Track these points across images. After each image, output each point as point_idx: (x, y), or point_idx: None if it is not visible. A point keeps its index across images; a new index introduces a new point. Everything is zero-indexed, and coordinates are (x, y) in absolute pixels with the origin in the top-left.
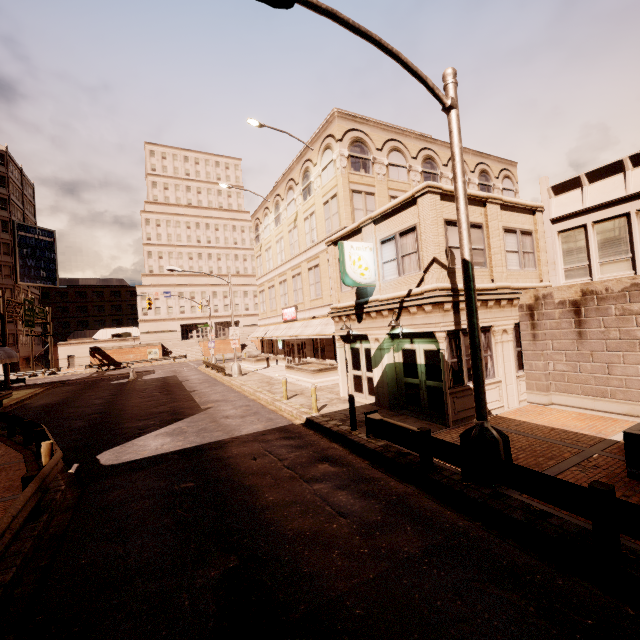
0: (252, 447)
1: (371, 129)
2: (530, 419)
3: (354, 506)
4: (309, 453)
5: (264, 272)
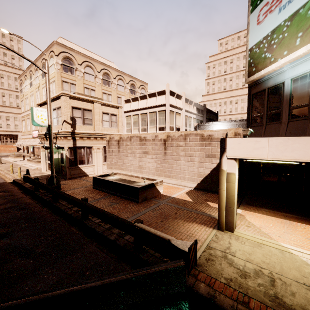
0: None
1: (76, 54)
2: None
3: None
4: None
5: (24, 110)
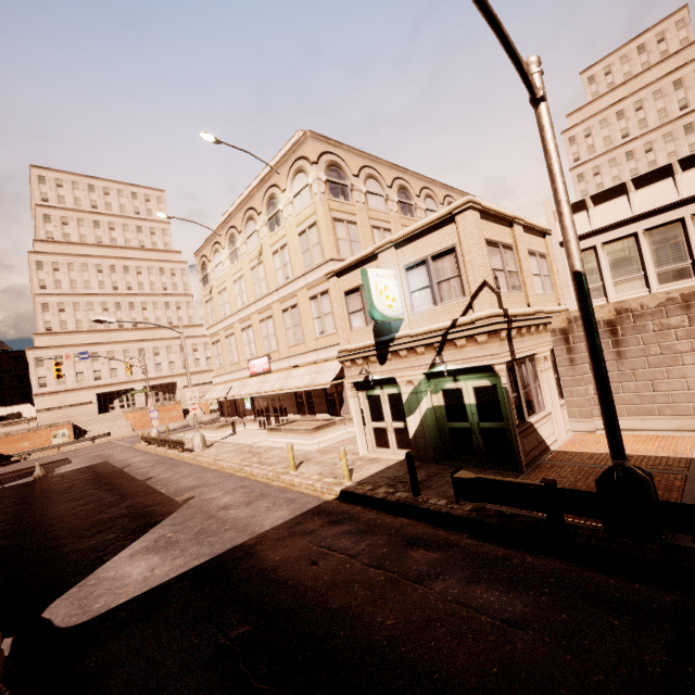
0: (297, 545)
1: (346, 153)
2: (595, 449)
3: (515, 606)
4: (384, 538)
5: (218, 319)
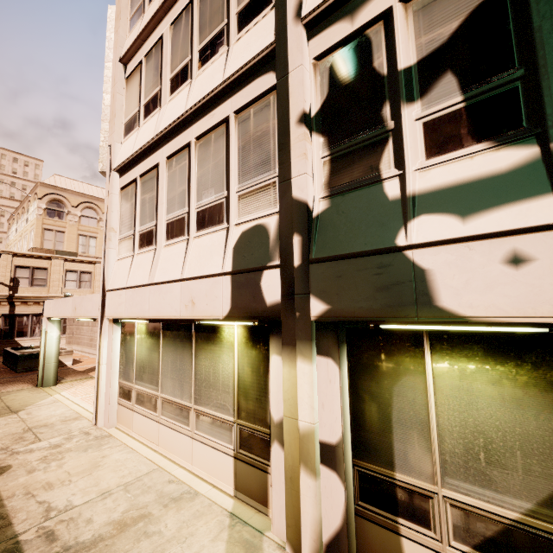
0: None
1: (70, 194)
2: None
3: None
4: None
5: None
